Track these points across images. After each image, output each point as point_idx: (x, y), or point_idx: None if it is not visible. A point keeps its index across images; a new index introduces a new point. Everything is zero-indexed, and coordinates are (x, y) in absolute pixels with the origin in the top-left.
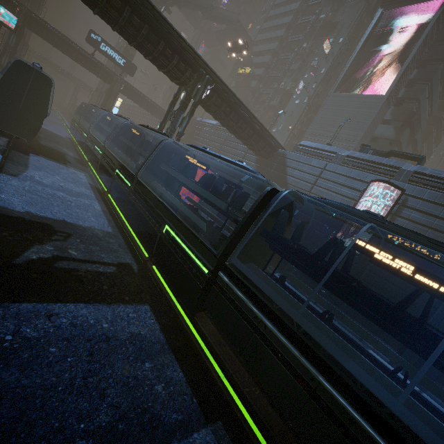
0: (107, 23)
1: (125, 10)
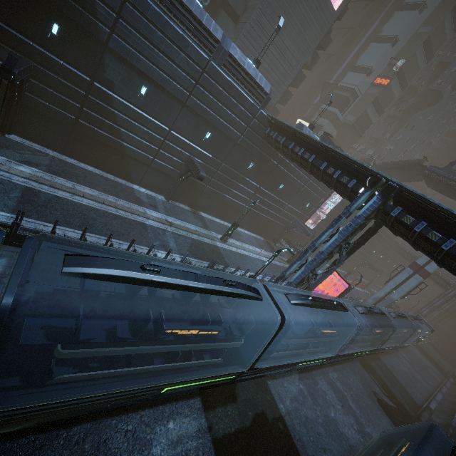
0: None
1: None
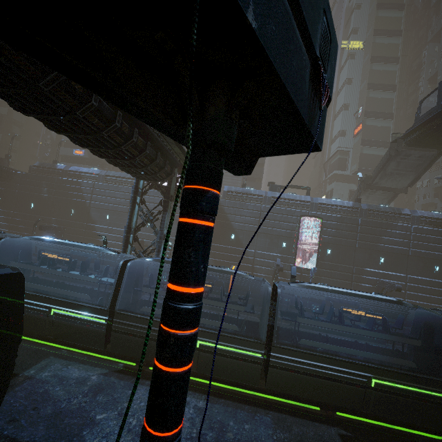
0: (75, 140)
1: (134, 133)
